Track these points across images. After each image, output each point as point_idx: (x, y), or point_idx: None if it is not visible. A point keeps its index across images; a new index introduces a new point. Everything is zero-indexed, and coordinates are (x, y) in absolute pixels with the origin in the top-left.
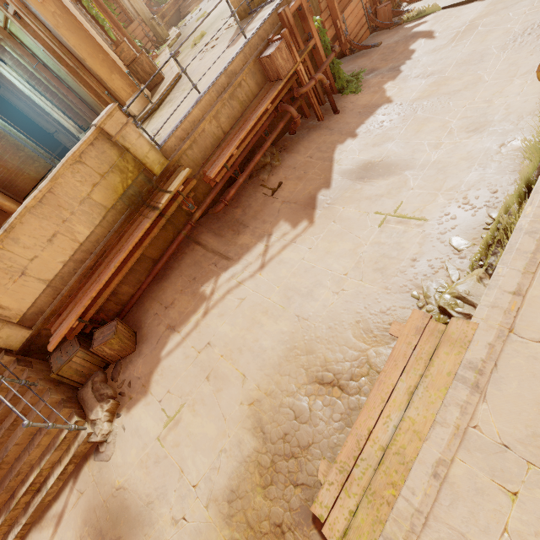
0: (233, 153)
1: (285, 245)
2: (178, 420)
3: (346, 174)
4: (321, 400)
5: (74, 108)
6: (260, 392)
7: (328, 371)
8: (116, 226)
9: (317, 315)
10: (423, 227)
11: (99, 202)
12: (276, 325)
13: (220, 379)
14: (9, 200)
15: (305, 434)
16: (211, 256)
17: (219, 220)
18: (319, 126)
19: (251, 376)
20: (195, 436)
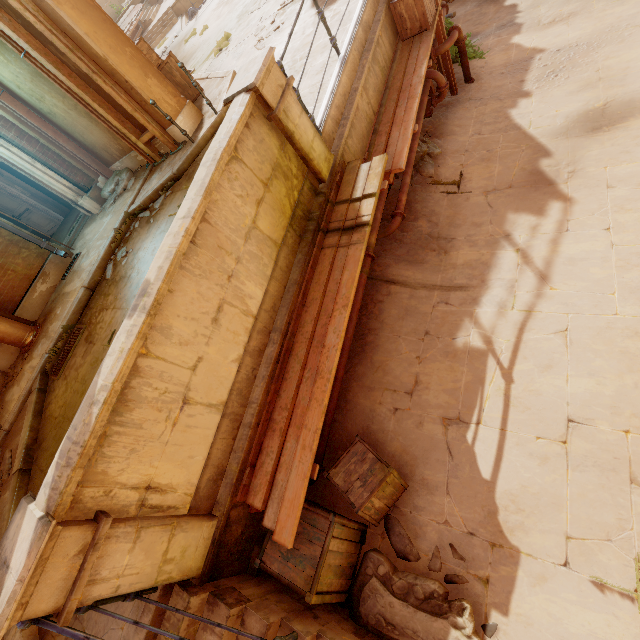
0: (415, 129)
1: (554, 240)
2: None
3: (561, 133)
4: None
5: (67, 158)
6: None
7: None
8: (293, 275)
9: None
10: None
11: (267, 234)
12: None
13: None
14: None
15: None
16: (426, 294)
17: (401, 243)
18: (458, 101)
19: None
20: None
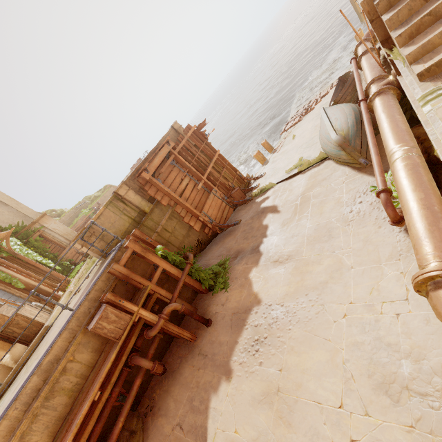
0: None
1: None
2: None
3: None
4: None
5: None
6: None
7: None
8: None
9: None
10: None
11: None
12: None
13: None
14: None
15: None
16: None
17: None
18: (191, 352)
19: None
20: None
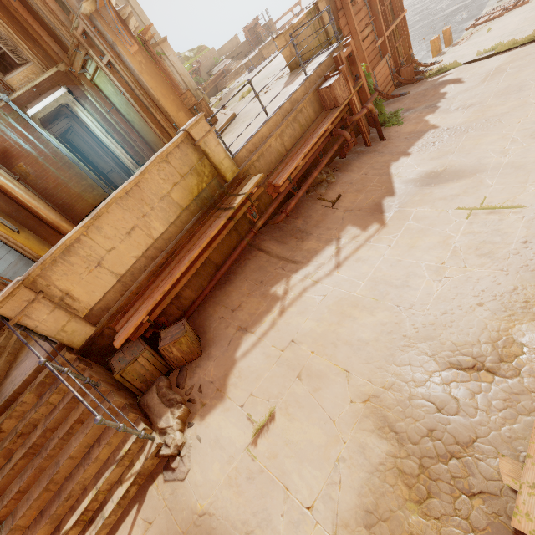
0: (299, 163)
1: (359, 246)
2: (269, 426)
3: (409, 183)
4: (467, 387)
5: (135, 146)
6: (374, 387)
7: (464, 355)
8: (187, 226)
9: (423, 303)
10: (523, 213)
11: (176, 201)
12: (372, 317)
13: (316, 377)
14: (67, 222)
15: (461, 427)
16: (276, 262)
17: (280, 229)
18: (368, 151)
19: (357, 371)
20: (296, 444)
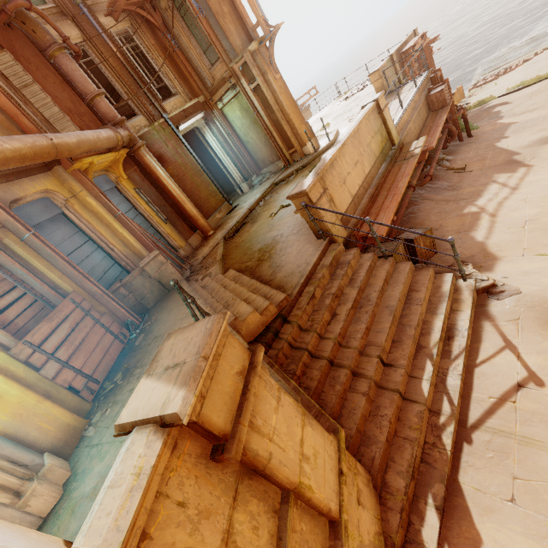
0: (440, 136)
1: (521, 178)
2: None
3: (526, 146)
4: None
5: (244, 163)
6: None
7: None
8: (380, 171)
9: None
10: None
11: (373, 150)
12: None
13: None
14: (203, 216)
15: None
16: (445, 203)
17: (430, 188)
18: (463, 144)
19: None
20: None
